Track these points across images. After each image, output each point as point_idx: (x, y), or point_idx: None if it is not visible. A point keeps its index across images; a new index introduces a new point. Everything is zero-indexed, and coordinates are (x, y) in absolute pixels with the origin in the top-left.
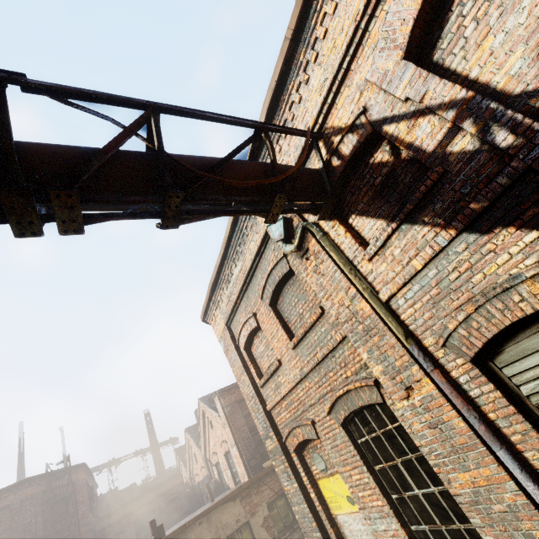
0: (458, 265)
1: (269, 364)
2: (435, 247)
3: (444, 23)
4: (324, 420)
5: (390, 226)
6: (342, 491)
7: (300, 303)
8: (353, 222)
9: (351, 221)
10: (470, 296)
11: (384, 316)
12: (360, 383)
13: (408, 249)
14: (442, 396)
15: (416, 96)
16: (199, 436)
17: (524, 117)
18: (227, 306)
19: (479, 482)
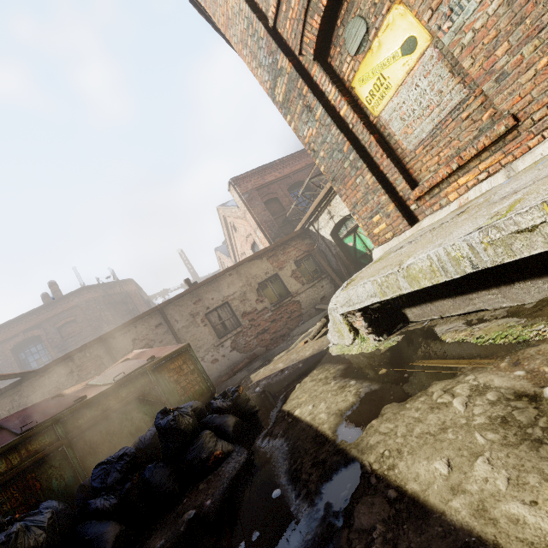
0: None
1: None
2: None
3: None
4: None
5: None
6: (394, 46)
7: None
8: None
9: None
10: None
11: None
12: None
13: None
14: None
15: None
16: (228, 251)
17: None
18: None
19: None
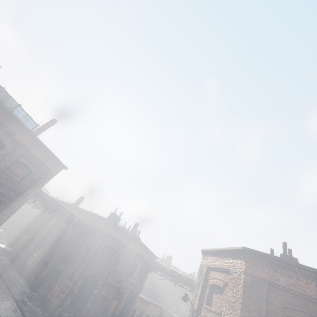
0: None
1: None
2: None
3: None
4: None
5: None
6: None
7: None
8: None
9: None
10: None
11: None
12: None
13: None
14: None
15: None
16: None
17: None
18: None
19: None
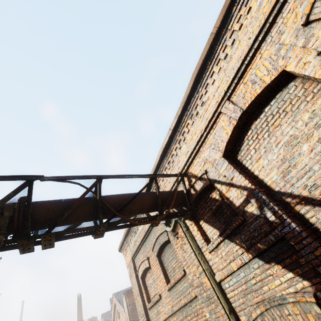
0: (255, 276)
1: (155, 293)
2: (242, 260)
3: (241, 144)
4: None
5: (219, 238)
6: None
7: (173, 260)
8: (202, 224)
9: (201, 223)
10: (263, 298)
11: (217, 292)
12: None
13: (229, 254)
14: None
15: (229, 176)
16: None
17: (278, 209)
18: (133, 247)
19: None
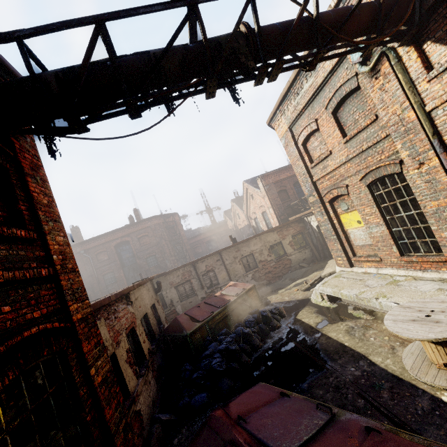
0: None
1: (320, 154)
2: None
3: None
4: (355, 184)
5: None
6: (355, 218)
7: (357, 112)
8: (426, 48)
9: (425, 47)
10: None
11: (423, 121)
12: (389, 162)
13: None
14: (441, 166)
15: None
16: (241, 204)
17: None
18: (293, 114)
19: (442, 204)
